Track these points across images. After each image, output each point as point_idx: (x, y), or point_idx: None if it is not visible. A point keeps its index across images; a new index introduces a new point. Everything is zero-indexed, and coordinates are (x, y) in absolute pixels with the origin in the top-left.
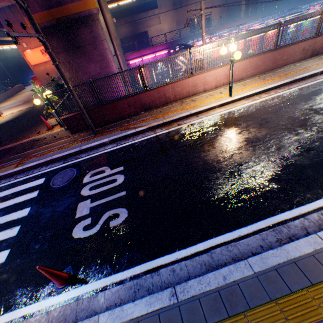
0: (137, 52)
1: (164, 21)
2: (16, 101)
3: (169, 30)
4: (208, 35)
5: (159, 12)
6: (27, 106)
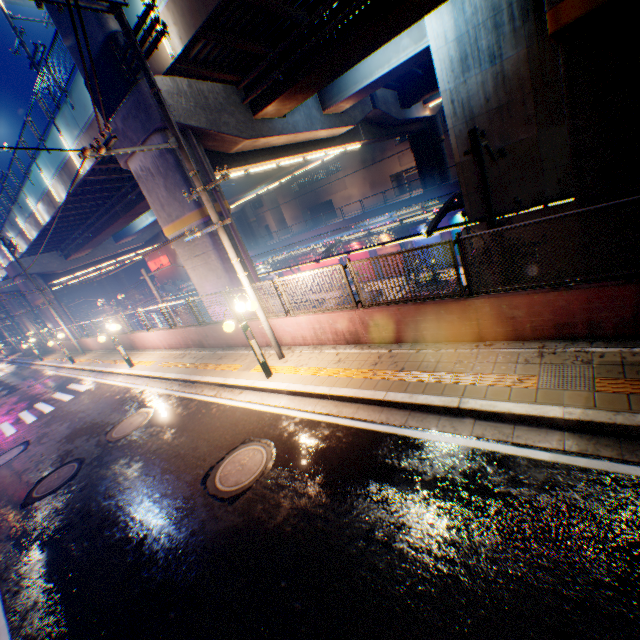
0: None
1: (352, 185)
2: None
3: (361, 195)
4: (292, 243)
5: (344, 175)
6: None
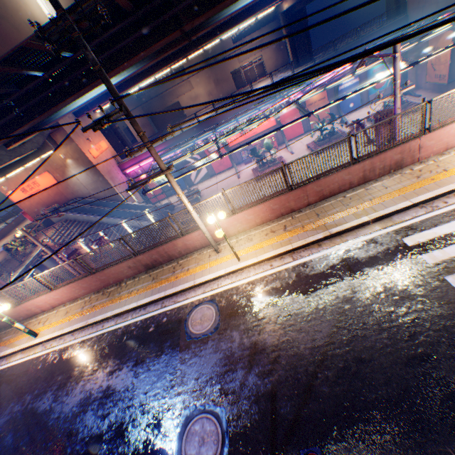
0: (133, 158)
1: (197, 85)
2: (13, 237)
3: (207, 92)
4: (218, 120)
5: (188, 76)
6: (1, 258)
